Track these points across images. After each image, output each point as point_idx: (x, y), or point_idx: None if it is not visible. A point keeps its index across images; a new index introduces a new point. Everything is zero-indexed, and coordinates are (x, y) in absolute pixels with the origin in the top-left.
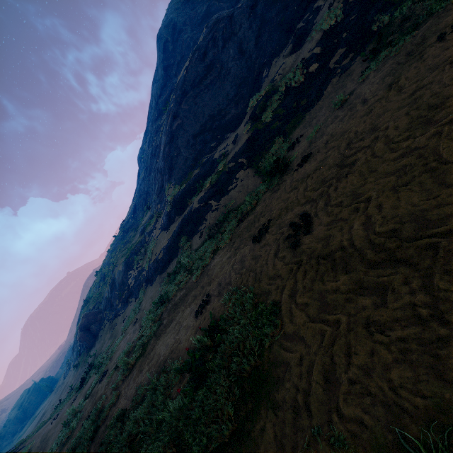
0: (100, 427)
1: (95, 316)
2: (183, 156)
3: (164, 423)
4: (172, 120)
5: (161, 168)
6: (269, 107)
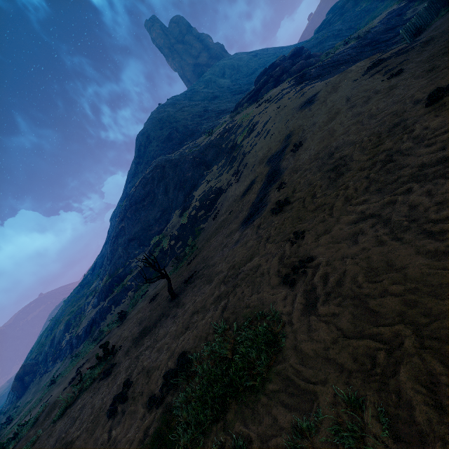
0: None
1: (32, 367)
2: (119, 253)
3: None
4: (120, 221)
5: (108, 252)
6: (154, 252)
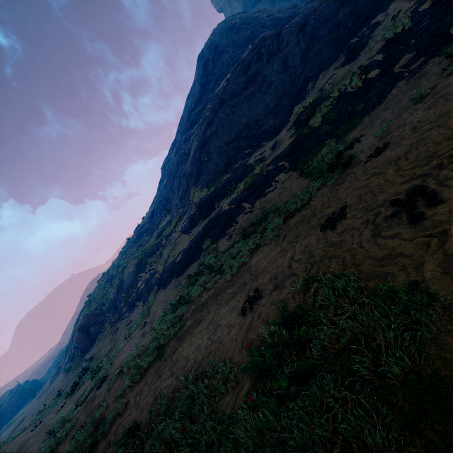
0: (99, 443)
1: (96, 317)
2: (214, 161)
3: (221, 448)
4: (206, 127)
5: (188, 172)
6: (318, 112)
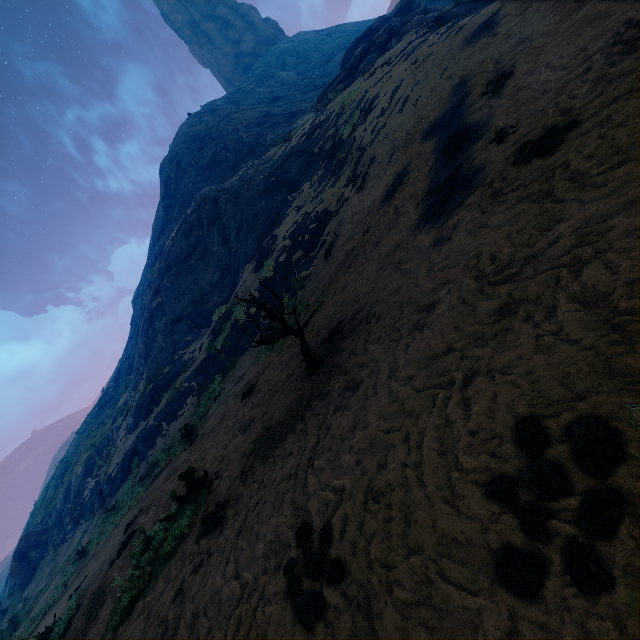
0: None
1: (39, 536)
2: (159, 343)
3: None
4: (153, 295)
5: (139, 346)
6: (223, 331)
